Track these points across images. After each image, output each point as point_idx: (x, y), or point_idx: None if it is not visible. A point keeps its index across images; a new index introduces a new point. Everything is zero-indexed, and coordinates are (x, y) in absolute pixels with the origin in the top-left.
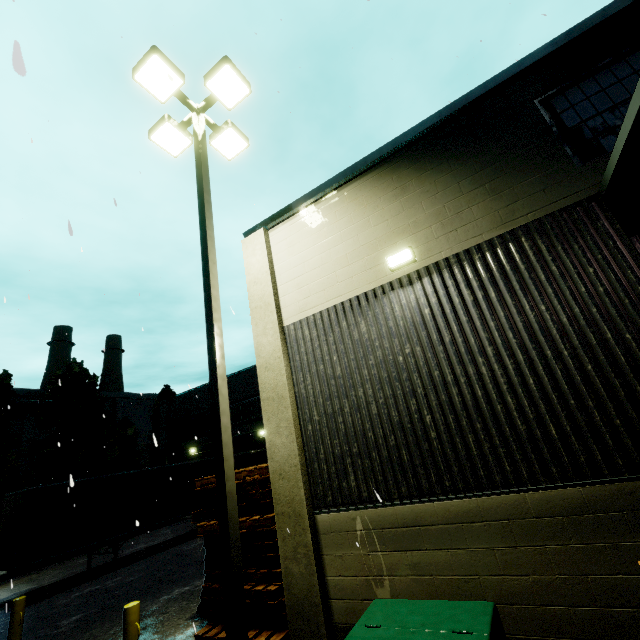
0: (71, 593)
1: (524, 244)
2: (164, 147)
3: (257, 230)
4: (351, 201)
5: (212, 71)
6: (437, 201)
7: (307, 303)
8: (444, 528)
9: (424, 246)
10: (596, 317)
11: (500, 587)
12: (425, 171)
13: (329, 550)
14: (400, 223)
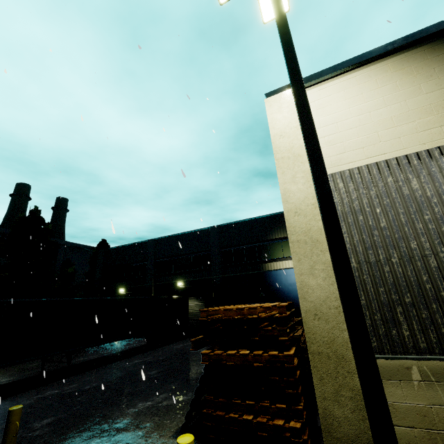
0: (32, 394)
1: None
2: None
3: (284, 91)
4: (396, 71)
5: None
6: None
7: (341, 158)
8: None
9: None
10: None
11: None
12: None
13: None
14: None
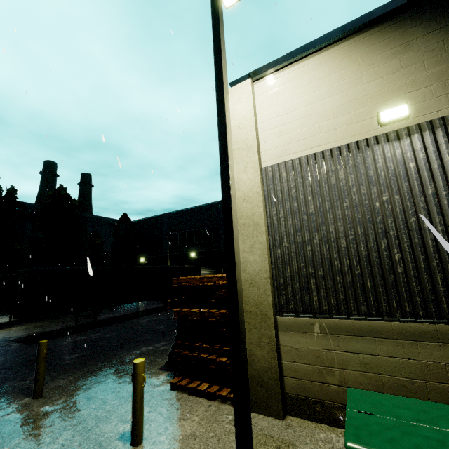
0: (67, 339)
1: None
2: None
3: (244, 80)
4: (344, 58)
5: None
6: (443, 61)
7: (287, 149)
8: (398, 342)
9: (420, 104)
10: None
11: (446, 392)
12: (434, 29)
13: (287, 343)
14: (396, 81)
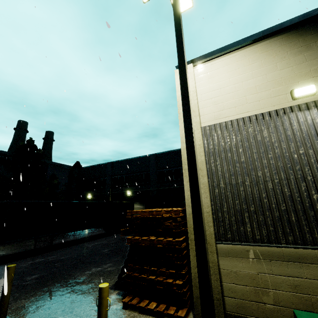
0: (27, 261)
1: None
2: None
3: (187, 64)
4: (262, 52)
5: None
6: None
7: (221, 114)
8: None
9: None
10: None
11: None
12: None
13: (226, 267)
14: (303, 69)
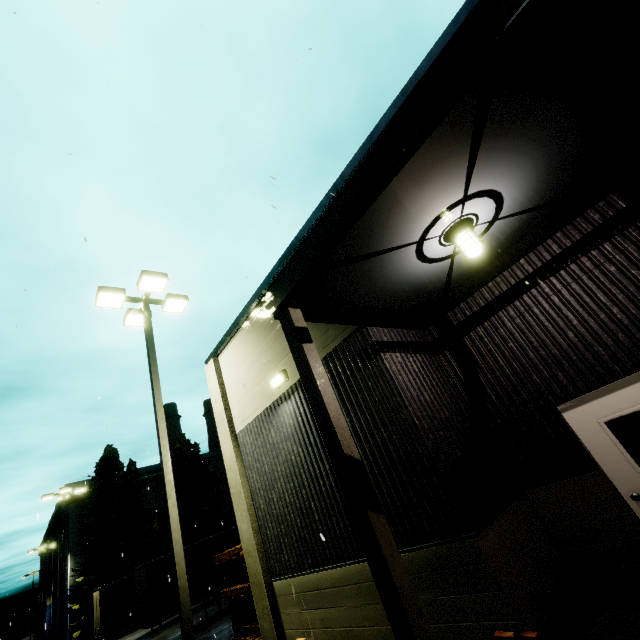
0: None
1: (336, 364)
2: (136, 325)
3: (210, 360)
4: (252, 332)
5: (138, 281)
6: None
7: (244, 415)
8: (332, 591)
9: (291, 367)
10: (377, 422)
11: (363, 636)
12: None
13: (283, 609)
14: (277, 349)
